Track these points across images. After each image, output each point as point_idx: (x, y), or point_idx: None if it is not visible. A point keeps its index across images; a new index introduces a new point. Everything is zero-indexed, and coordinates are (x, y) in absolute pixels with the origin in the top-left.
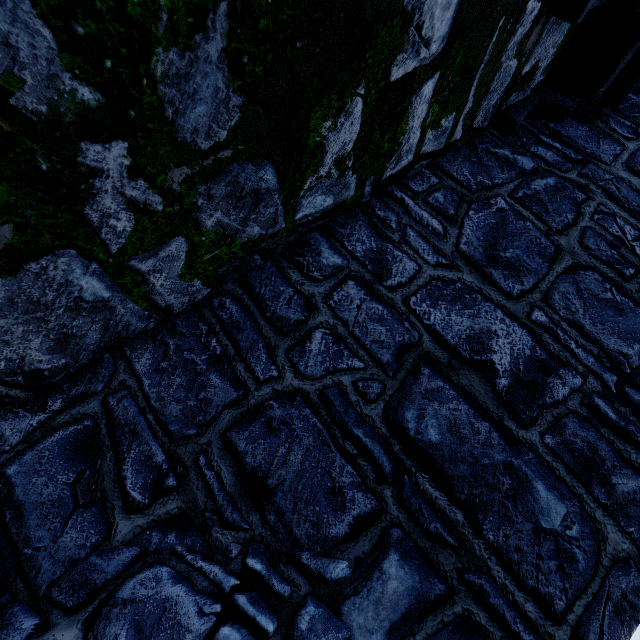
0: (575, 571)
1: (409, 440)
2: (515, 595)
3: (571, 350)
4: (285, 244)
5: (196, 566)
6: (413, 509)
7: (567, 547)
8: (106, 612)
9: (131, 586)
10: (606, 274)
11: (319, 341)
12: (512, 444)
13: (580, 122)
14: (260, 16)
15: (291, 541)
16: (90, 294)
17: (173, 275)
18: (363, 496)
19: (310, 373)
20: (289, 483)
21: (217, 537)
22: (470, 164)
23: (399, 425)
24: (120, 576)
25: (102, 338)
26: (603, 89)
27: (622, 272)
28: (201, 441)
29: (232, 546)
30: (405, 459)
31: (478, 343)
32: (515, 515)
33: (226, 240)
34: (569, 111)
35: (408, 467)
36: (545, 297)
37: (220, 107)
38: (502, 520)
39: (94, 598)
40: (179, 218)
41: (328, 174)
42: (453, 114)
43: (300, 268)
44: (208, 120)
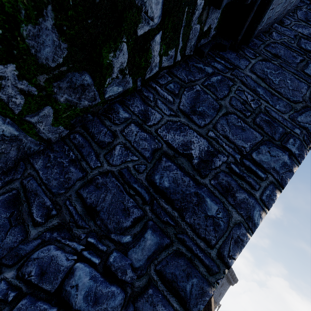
0: (220, 229)
1: (156, 187)
2: (196, 240)
3: (223, 147)
4: (102, 109)
5: (66, 243)
6: (157, 213)
7: (217, 221)
8: (26, 263)
9: (37, 253)
10: (239, 115)
11: (118, 150)
12: (198, 185)
13: (233, 51)
14: (68, 10)
15: (107, 230)
16: (8, 133)
17: (48, 124)
18: (137, 210)
19: (114, 163)
20: (106, 208)
21: (75, 232)
22: (185, 71)
23: (152, 181)
24: (32, 251)
25: (18, 154)
26: (240, 37)
27: (245, 114)
28: (67, 195)
29: (82, 235)
30: (154, 194)
31: (186, 146)
32: (198, 211)
33: (72, 107)
34: (227, 47)
35: (156, 197)
36: (214, 126)
37: (57, 48)
38: (193, 214)
39: (21, 260)
40: (46, 97)
41: (117, 77)
42: (174, 49)
43: (110, 119)
44: (52, 54)
